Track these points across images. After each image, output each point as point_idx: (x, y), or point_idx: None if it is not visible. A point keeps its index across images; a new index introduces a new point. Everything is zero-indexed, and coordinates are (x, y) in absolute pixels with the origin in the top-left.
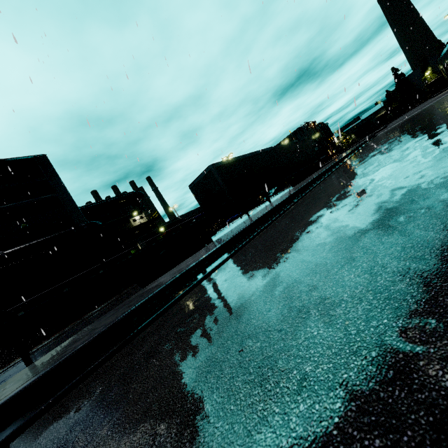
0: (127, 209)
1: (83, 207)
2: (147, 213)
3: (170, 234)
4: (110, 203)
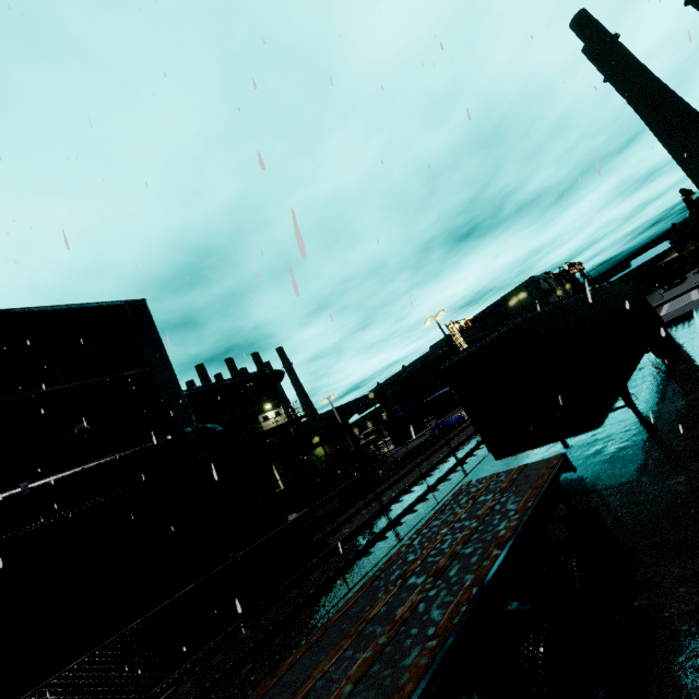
0: (255, 398)
1: (187, 392)
2: (287, 407)
3: (517, 537)
4: (231, 387)
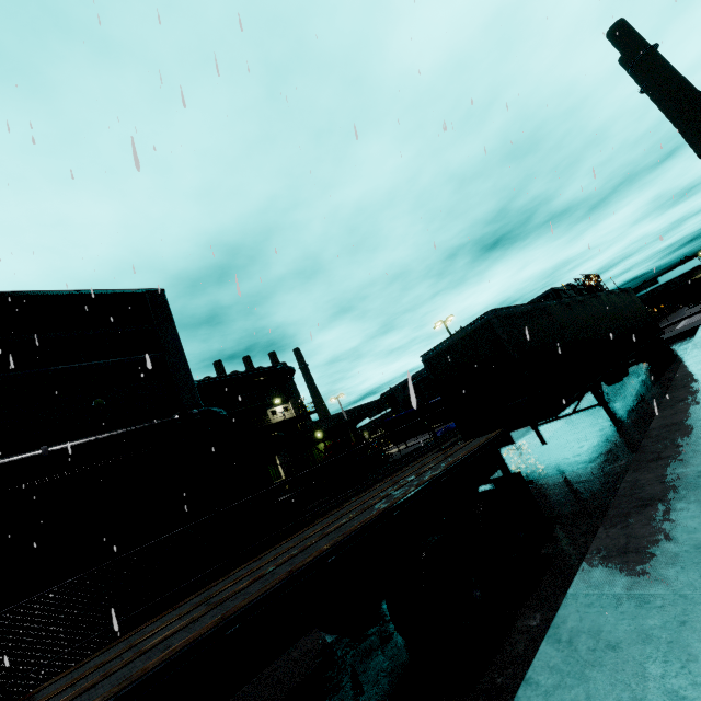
0: (265, 393)
1: (200, 382)
2: (296, 403)
3: (434, 480)
4: (243, 380)
